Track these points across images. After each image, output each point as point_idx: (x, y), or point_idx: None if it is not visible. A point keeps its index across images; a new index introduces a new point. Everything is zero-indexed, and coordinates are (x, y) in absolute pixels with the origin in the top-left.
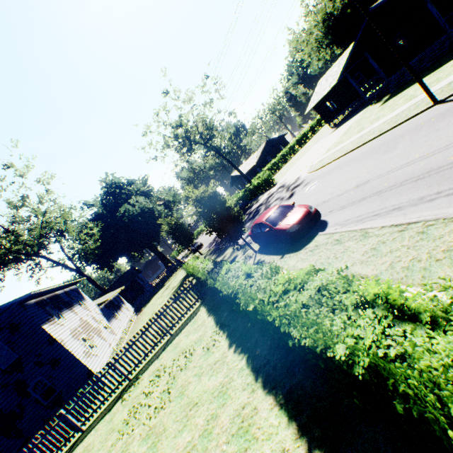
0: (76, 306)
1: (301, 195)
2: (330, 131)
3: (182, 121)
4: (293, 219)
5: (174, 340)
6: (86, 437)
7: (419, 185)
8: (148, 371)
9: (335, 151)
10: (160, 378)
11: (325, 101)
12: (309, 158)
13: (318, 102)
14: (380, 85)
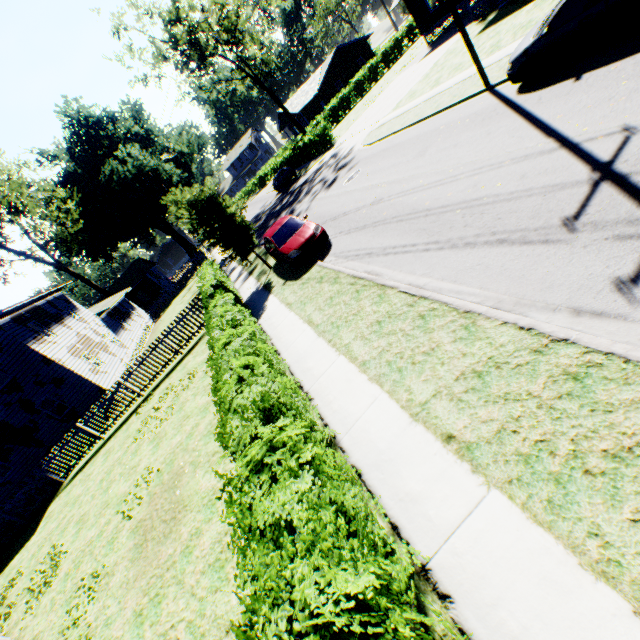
0: (67, 319)
1: (338, 189)
2: (424, 53)
3: (179, 11)
4: (296, 242)
5: (184, 360)
6: (108, 443)
7: (395, 230)
8: (159, 389)
9: (398, 115)
10: (168, 396)
11: None
12: (379, 110)
13: None
14: None
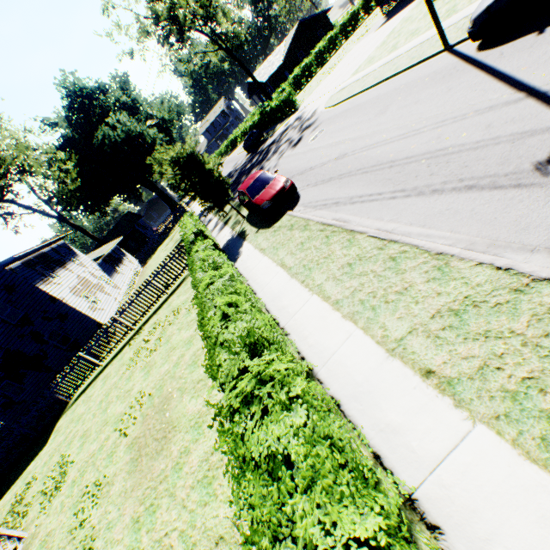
0: (69, 263)
1: (303, 147)
2: (380, 23)
3: None
4: (268, 194)
5: (169, 299)
6: (106, 370)
7: (360, 181)
8: (148, 324)
9: (358, 78)
10: (156, 330)
11: None
12: (339, 76)
13: None
14: None
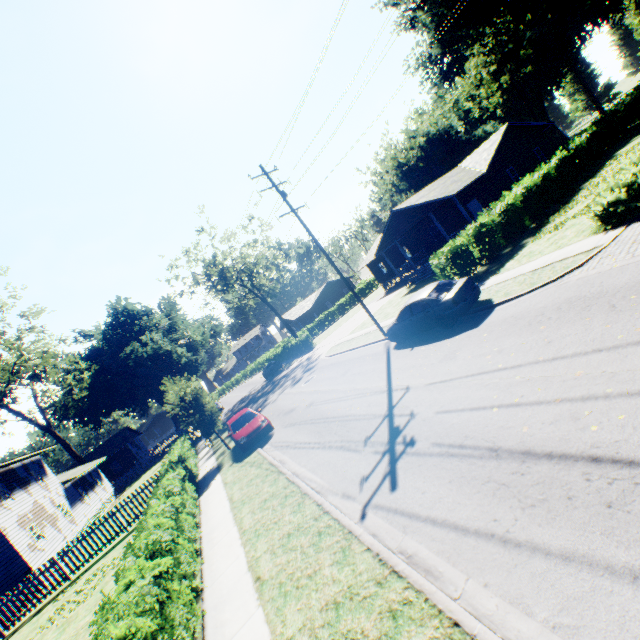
0: (33, 484)
1: (298, 387)
2: (381, 295)
3: (216, 261)
4: (246, 430)
5: (127, 537)
6: None
7: (307, 429)
8: (90, 570)
9: (349, 338)
10: (96, 576)
11: (378, 263)
12: (345, 329)
13: (371, 263)
14: (411, 272)
